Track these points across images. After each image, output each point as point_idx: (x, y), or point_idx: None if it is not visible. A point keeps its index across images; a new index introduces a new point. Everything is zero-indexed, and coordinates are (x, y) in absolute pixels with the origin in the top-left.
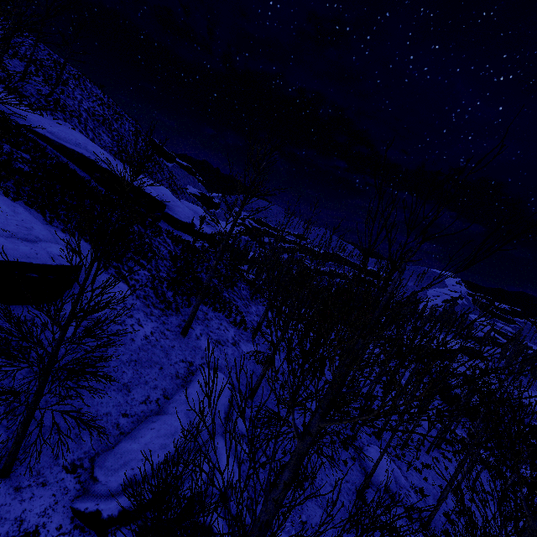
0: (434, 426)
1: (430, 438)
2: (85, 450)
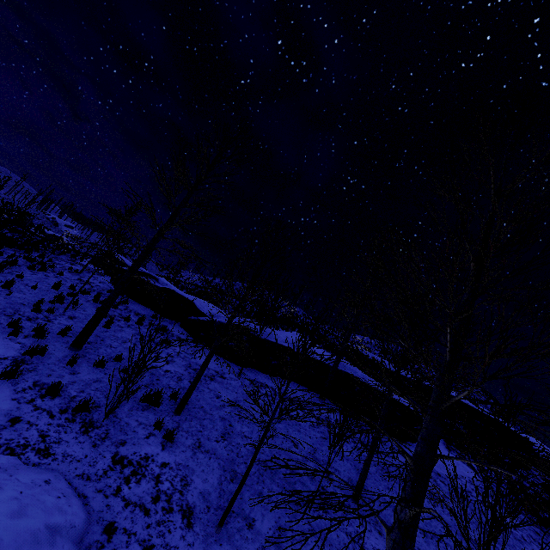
0: None
1: None
2: (419, 547)
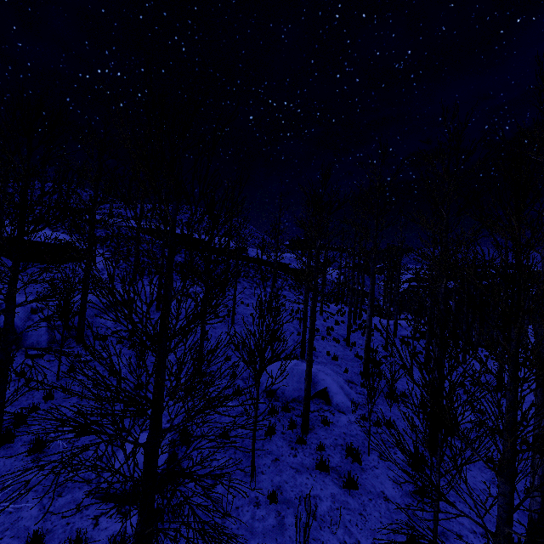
0: None
1: None
2: None
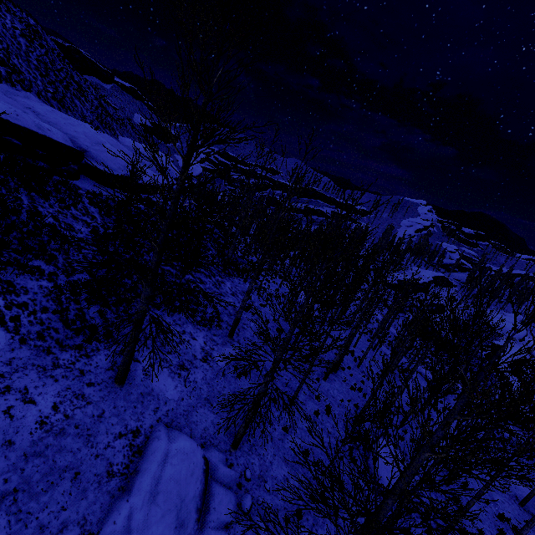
0: (420, 373)
1: (419, 388)
2: None
